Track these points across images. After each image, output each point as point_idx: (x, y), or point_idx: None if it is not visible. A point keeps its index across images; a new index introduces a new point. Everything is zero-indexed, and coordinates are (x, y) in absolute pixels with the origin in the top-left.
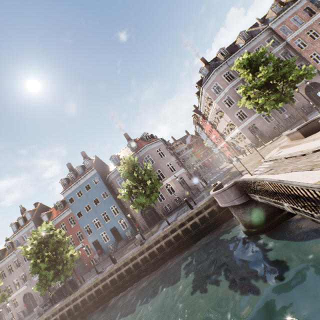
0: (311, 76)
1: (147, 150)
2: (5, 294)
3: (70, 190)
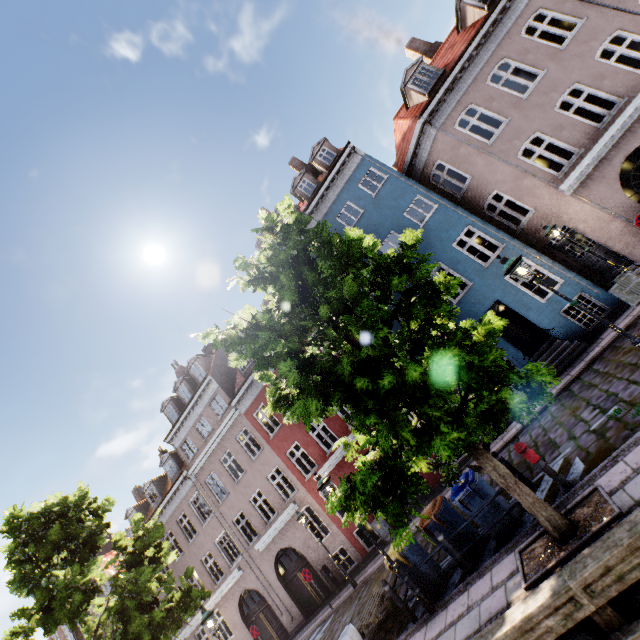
0: None
1: None
2: (189, 586)
3: None
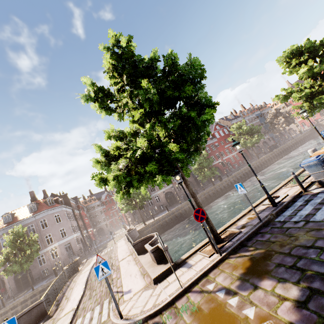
0: (150, 199)
1: (45, 215)
2: None
3: None
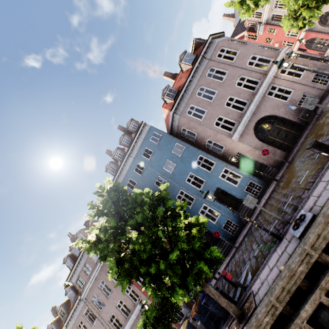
0: None
1: (215, 44)
2: None
3: (124, 171)
